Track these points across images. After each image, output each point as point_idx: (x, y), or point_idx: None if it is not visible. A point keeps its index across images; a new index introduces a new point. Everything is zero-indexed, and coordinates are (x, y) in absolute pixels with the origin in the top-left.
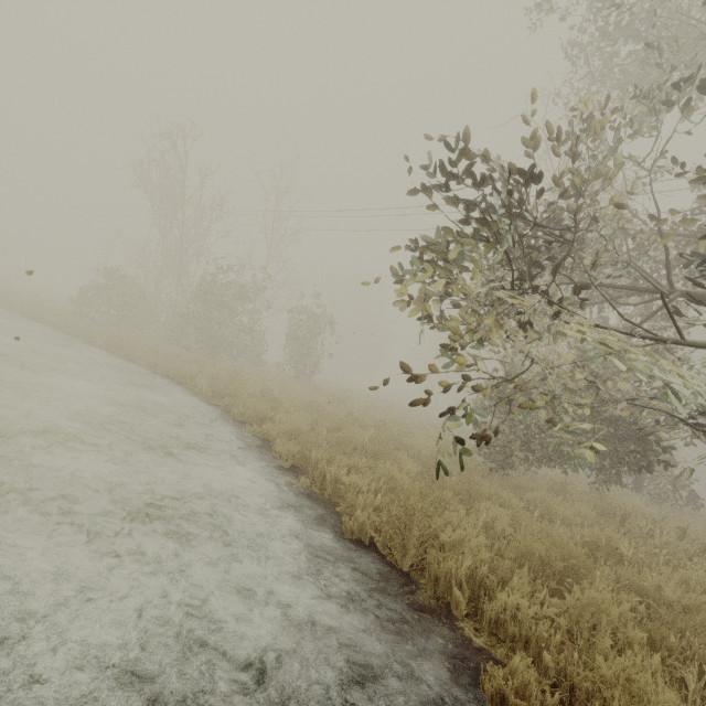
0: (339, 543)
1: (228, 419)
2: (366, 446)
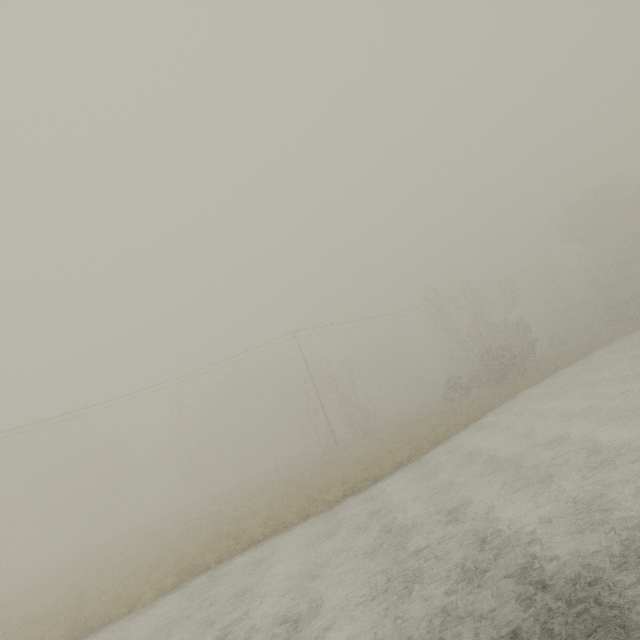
0: None
1: None
2: None
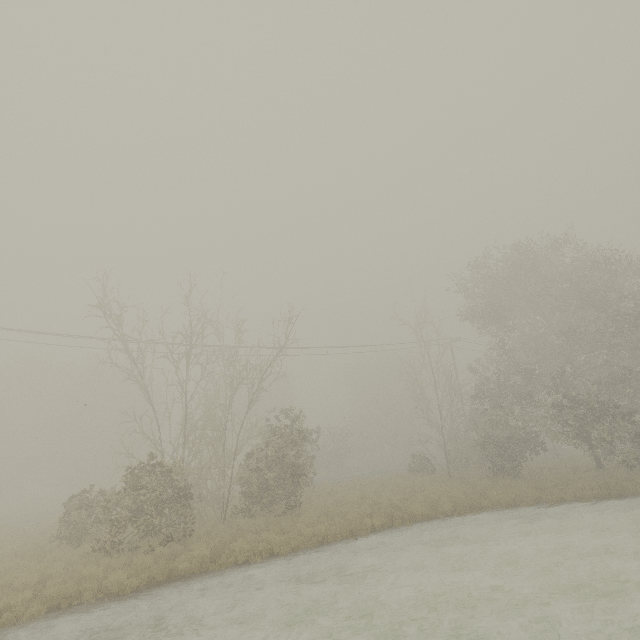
0: (622, 500)
1: (510, 509)
2: (539, 486)
